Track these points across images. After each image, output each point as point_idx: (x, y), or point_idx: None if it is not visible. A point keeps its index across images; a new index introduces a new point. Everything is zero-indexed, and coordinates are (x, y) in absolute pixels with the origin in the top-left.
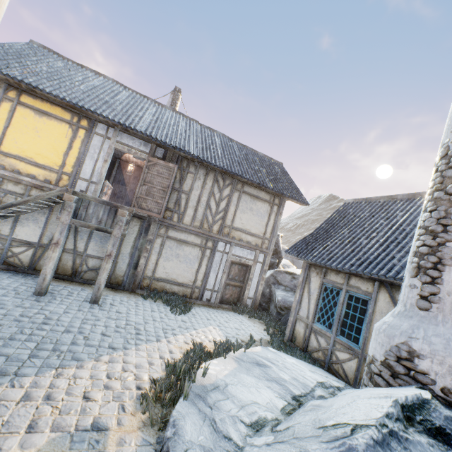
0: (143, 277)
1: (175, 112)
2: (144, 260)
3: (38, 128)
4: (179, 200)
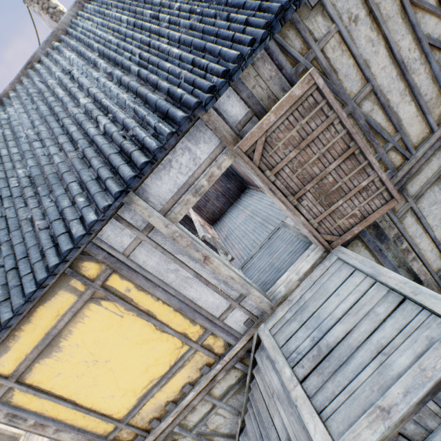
0: (437, 276)
1: (84, 4)
2: (416, 263)
3: (87, 359)
4: (369, 125)
